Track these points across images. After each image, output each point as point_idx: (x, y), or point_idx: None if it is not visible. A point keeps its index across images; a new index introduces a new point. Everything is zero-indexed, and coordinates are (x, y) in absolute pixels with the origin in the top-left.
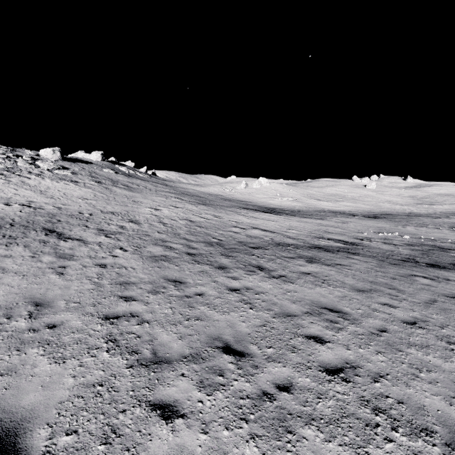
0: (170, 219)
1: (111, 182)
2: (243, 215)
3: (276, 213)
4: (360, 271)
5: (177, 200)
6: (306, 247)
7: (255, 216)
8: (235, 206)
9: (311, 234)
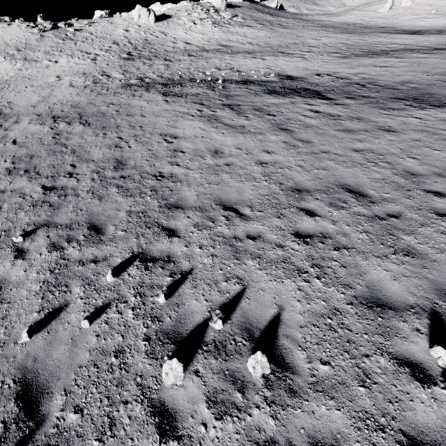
0: (331, 44)
1: (269, 23)
2: (384, 37)
3: (418, 34)
4: None
5: (325, 32)
6: (428, 49)
7: (395, 37)
8: (376, 32)
9: (440, 44)
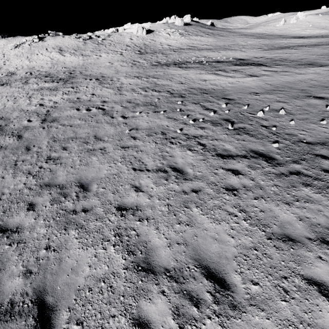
0: (255, 44)
1: (211, 34)
2: (284, 40)
3: (303, 38)
4: (325, 47)
5: (247, 38)
6: (311, 45)
7: (290, 40)
8: (278, 37)
9: (317, 43)
